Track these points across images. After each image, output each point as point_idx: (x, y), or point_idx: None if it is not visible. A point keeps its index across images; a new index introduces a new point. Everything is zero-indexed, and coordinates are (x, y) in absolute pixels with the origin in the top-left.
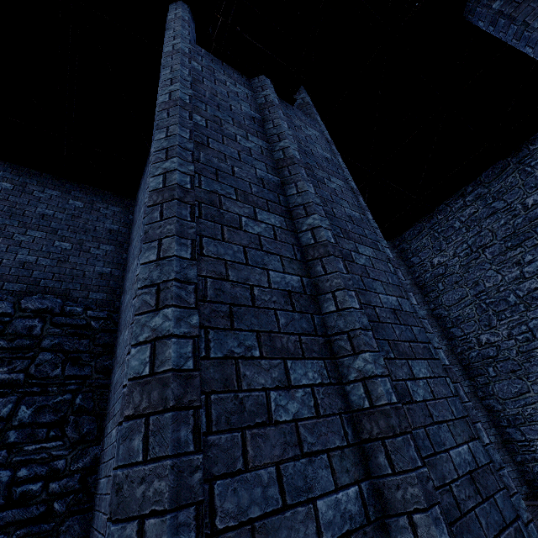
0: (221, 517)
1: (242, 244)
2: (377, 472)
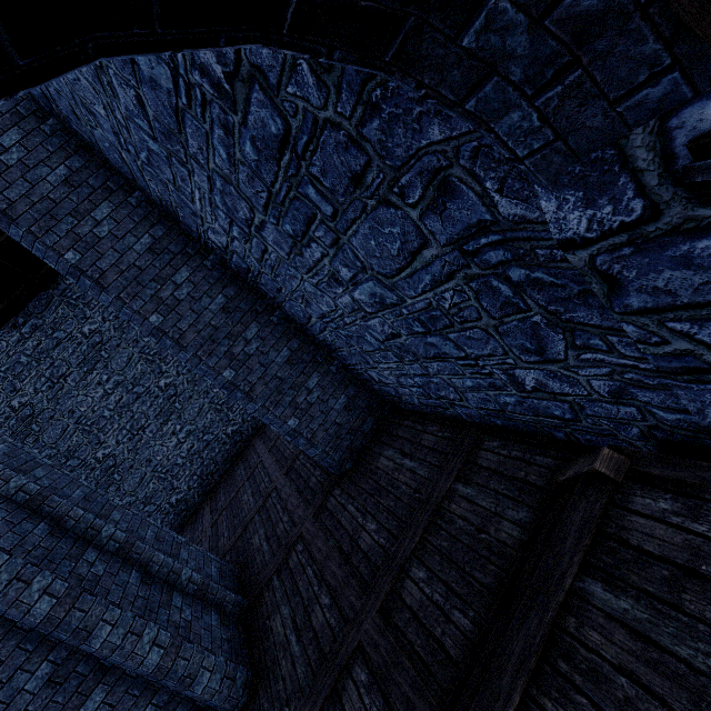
0: (117, 601)
1: (8, 530)
2: (136, 561)
